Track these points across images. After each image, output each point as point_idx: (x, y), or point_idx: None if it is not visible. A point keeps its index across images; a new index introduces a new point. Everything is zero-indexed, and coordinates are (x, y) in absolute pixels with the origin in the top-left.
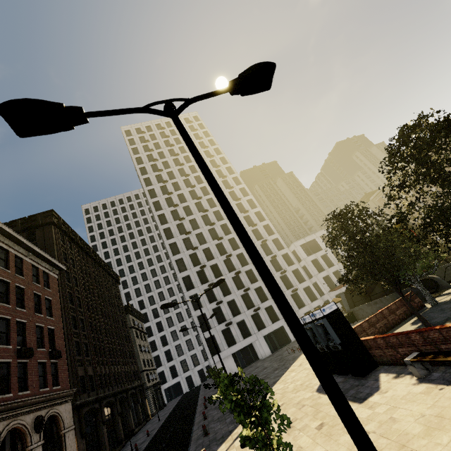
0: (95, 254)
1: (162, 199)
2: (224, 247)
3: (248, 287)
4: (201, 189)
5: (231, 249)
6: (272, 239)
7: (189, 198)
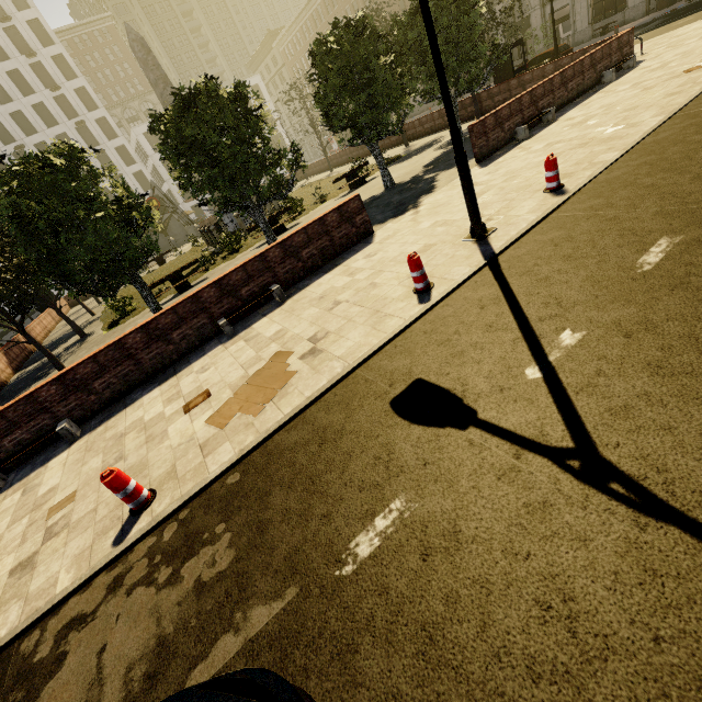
0: None
1: None
2: (7, 129)
3: None
4: None
5: (21, 133)
6: (96, 119)
7: None
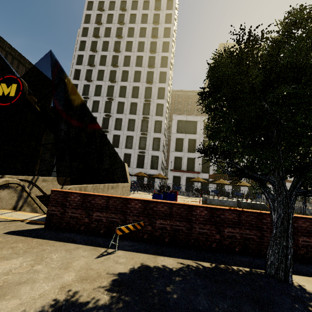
0: (15, 51)
1: (91, 27)
2: (114, 91)
3: (107, 130)
4: (129, 30)
5: (118, 94)
6: (157, 103)
7: (113, 34)
